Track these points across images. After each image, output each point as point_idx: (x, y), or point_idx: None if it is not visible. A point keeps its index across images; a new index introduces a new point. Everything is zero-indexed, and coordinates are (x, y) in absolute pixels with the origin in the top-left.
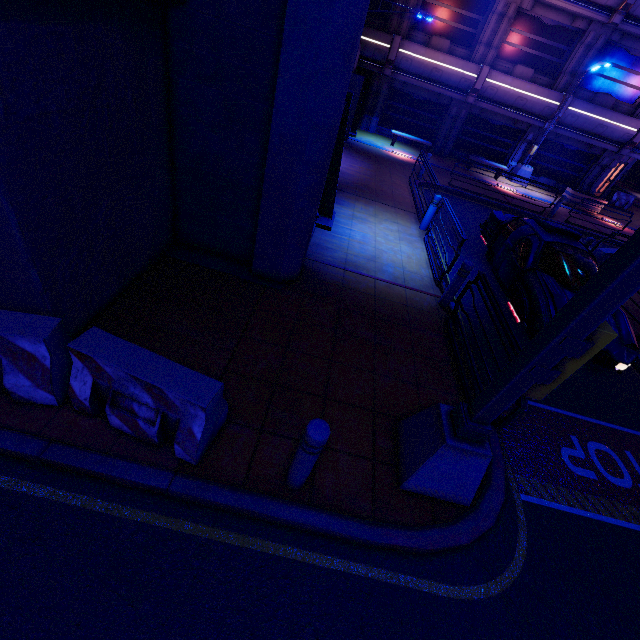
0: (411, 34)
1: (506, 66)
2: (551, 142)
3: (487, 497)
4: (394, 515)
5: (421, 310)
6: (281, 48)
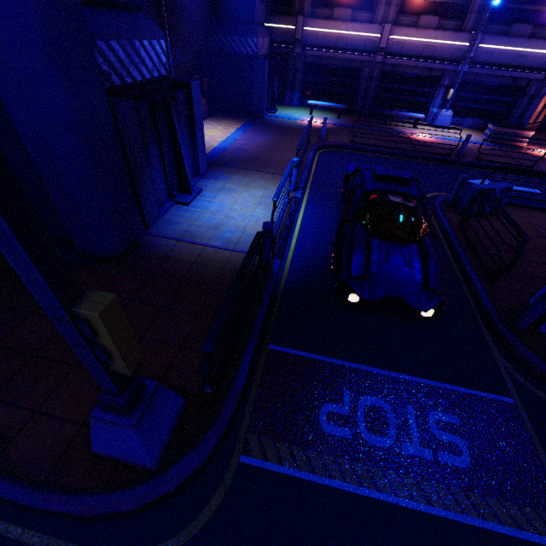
0: (315, 11)
1: (410, 19)
2: (471, 82)
3: (183, 461)
4: (67, 480)
5: (236, 271)
6: None
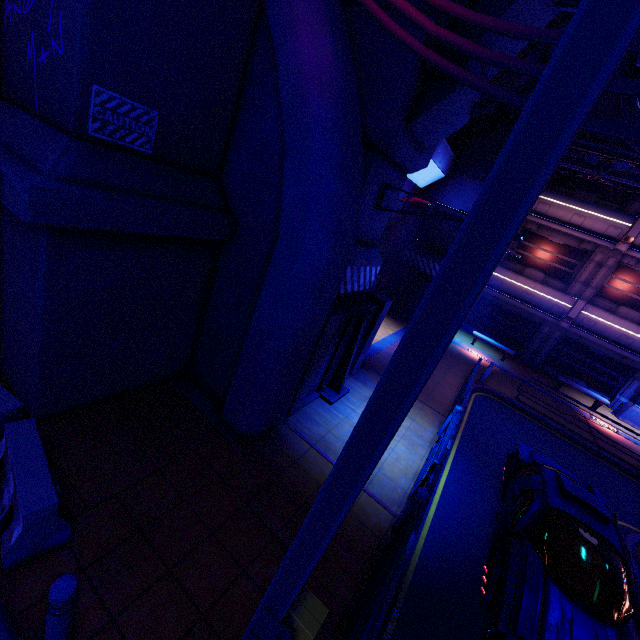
0: (506, 263)
1: (608, 304)
2: None
3: None
4: None
5: (362, 524)
6: (266, 277)
